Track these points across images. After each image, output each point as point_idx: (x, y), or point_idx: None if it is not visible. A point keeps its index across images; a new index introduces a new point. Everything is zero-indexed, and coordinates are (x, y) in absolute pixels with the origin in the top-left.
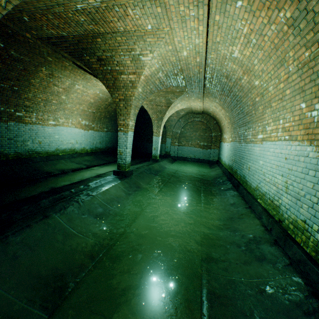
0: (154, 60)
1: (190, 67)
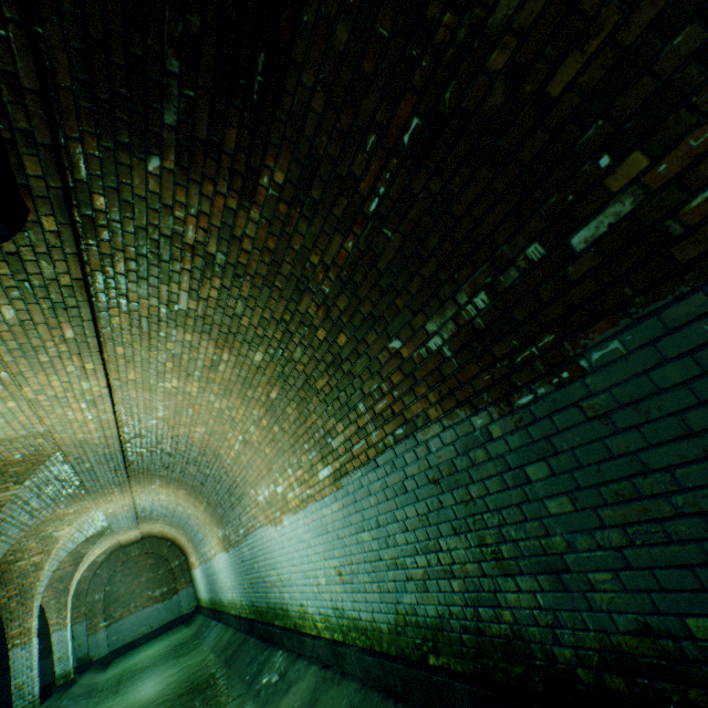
0: (73, 528)
1: (117, 513)
